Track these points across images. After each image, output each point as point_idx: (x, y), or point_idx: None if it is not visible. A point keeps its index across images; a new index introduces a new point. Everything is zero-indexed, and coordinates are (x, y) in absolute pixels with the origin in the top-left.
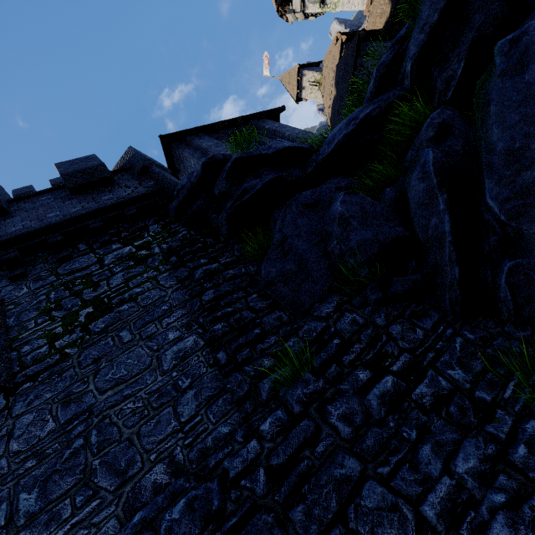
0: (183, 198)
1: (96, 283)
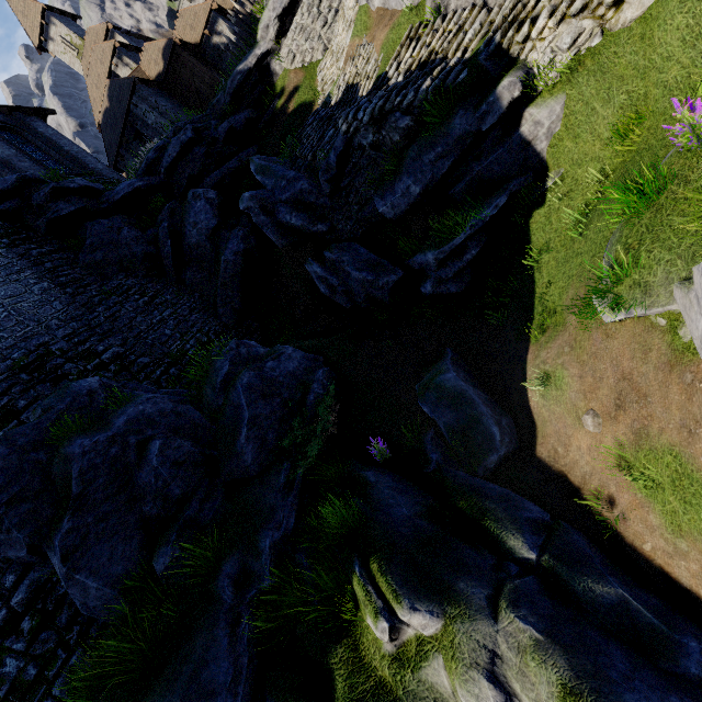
0: None
1: None
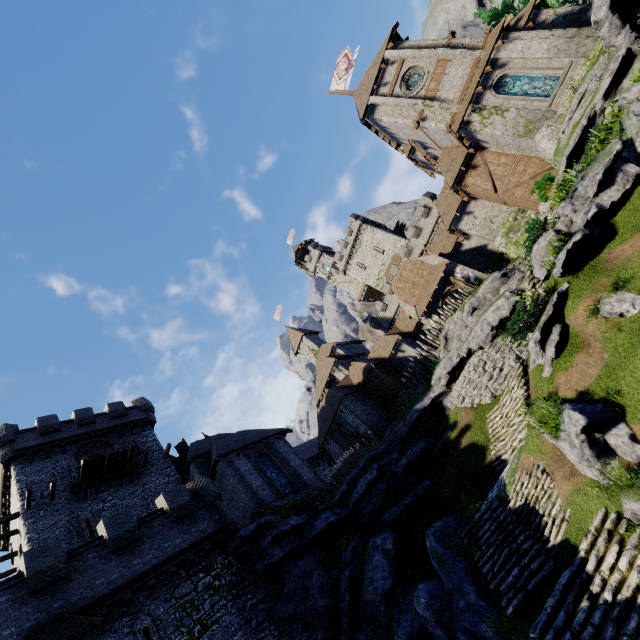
0: (240, 543)
1: (198, 607)
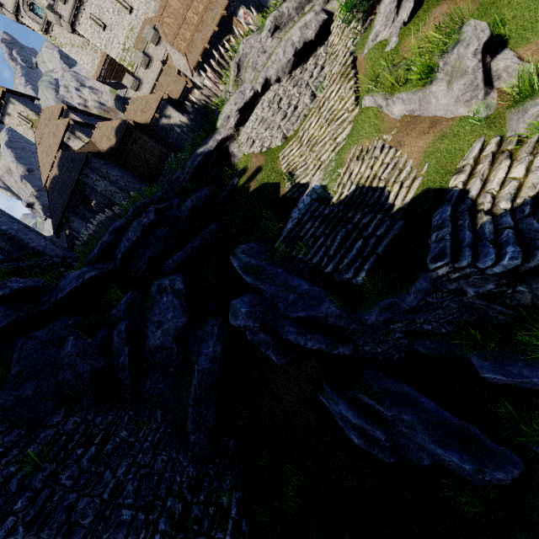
0: None
1: None
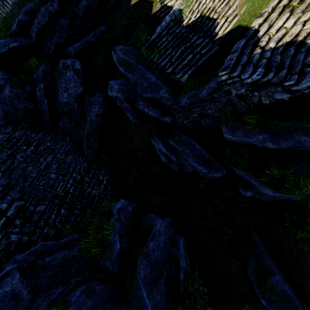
0: None
1: None
